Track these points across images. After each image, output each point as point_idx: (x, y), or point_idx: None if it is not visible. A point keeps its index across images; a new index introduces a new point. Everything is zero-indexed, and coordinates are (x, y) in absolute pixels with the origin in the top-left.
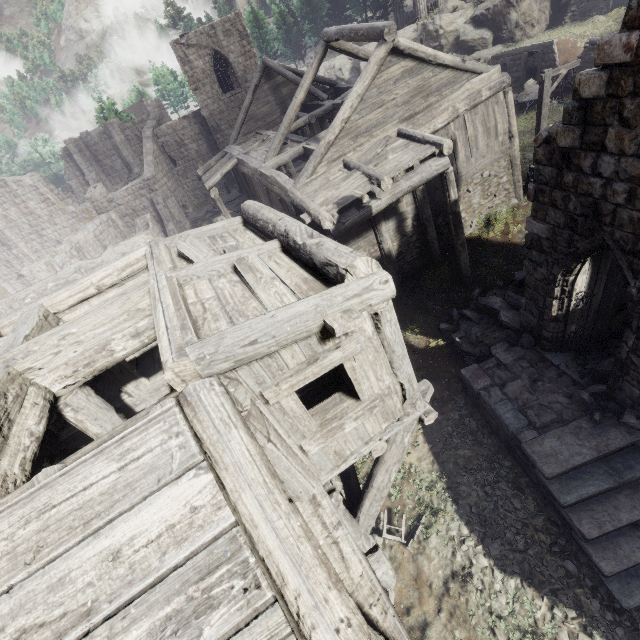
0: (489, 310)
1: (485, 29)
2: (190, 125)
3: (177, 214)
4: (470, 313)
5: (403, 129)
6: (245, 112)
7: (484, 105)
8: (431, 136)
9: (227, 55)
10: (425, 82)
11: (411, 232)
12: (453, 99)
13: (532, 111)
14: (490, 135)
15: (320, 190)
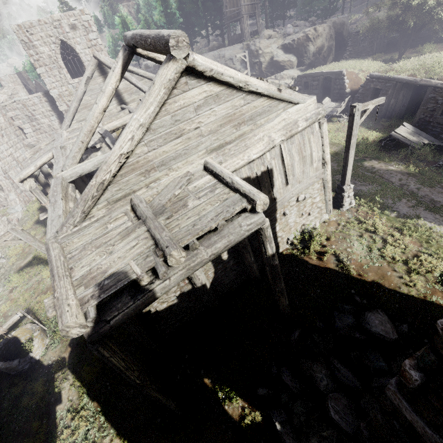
0: (313, 385)
1: (292, 54)
2: (41, 102)
3: (21, 184)
4: (291, 383)
5: (210, 163)
6: (78, 101)
7: (300, 134)
8: (241, 183)
9: (73, 45)
10: (236, 110)
11: (227, 258)
12: (269, 129)
13: (330, 123)
14: (306, 162)
15: (89, 248)
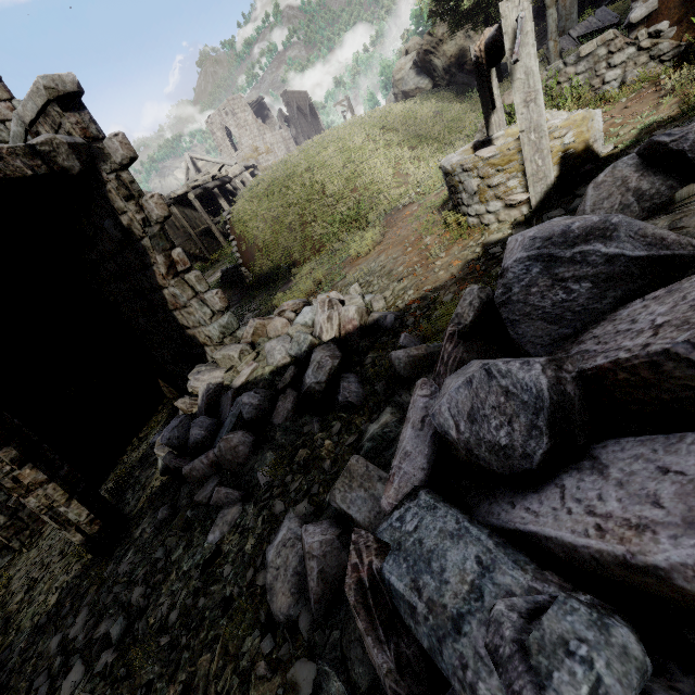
0: None
1: (422, 76)
2: None
3: None
4: None
5: None
6: None
7: None
8: None
9: (229, 128)
10: None
11: None
12: None
13: None
14: None
15: None
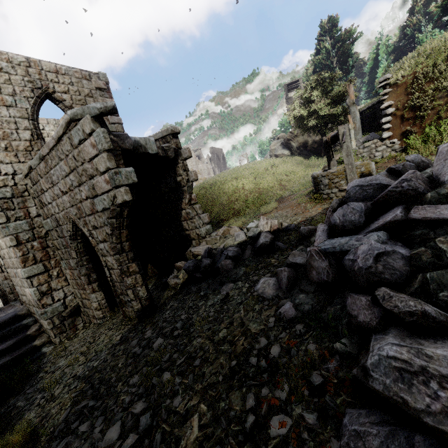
0: None
1: (285, 149)
2: None
3: None
4: None
5: None
6: None
7: None
8: None
9: None
10: None
11: None
12: None
13: None
14: None
15: None
